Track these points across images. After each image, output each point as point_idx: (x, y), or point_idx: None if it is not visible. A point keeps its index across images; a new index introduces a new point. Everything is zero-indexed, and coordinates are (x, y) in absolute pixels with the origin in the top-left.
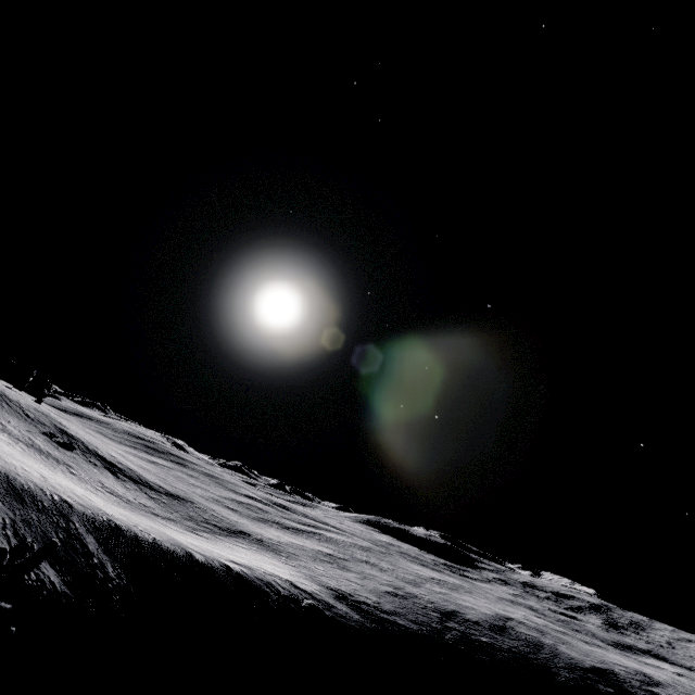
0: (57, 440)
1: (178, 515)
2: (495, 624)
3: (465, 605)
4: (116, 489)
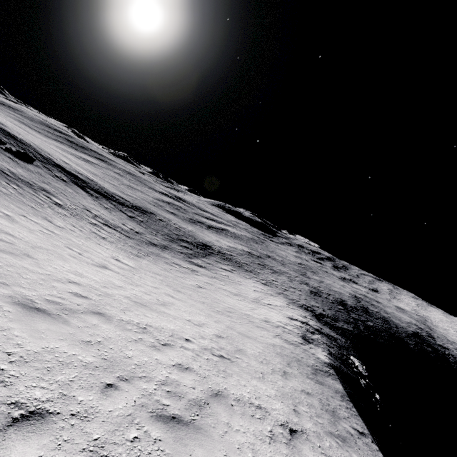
0: (7, 148)
1: (161, 236)
2: (361, 307)
3: (338, 291)
4: (103, 214)
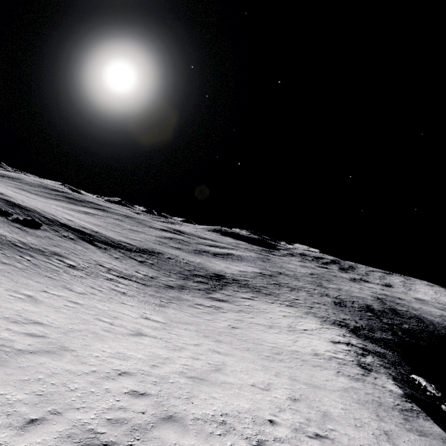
0: (14, 218)
1: (174, 275)
2: (389, 309)
3: (359, 296)
4: (115, 266)
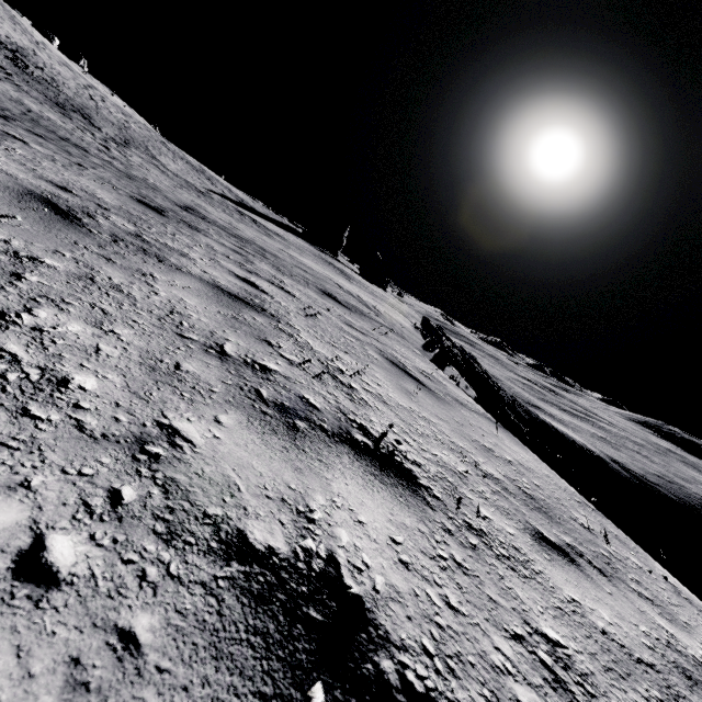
0: None
1: None
2: None
3: None
4: None
